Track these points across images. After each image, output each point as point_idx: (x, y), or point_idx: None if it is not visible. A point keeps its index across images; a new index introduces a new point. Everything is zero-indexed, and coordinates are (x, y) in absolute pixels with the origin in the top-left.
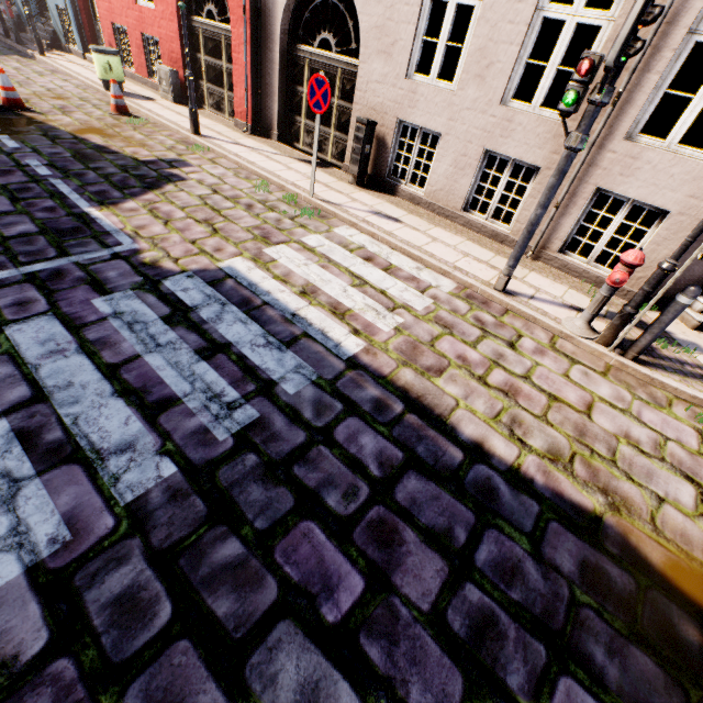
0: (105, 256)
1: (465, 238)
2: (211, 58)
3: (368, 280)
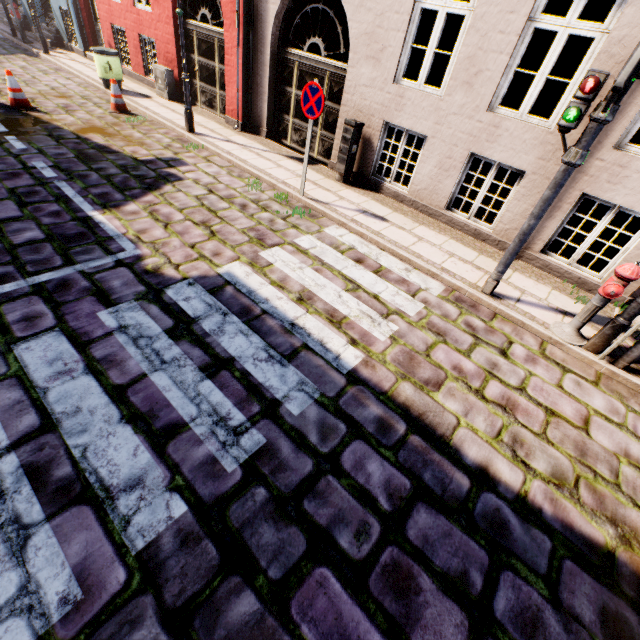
0: (109, 263)
1: (448, 237)
2: (204, 59)
3: (361, 284)
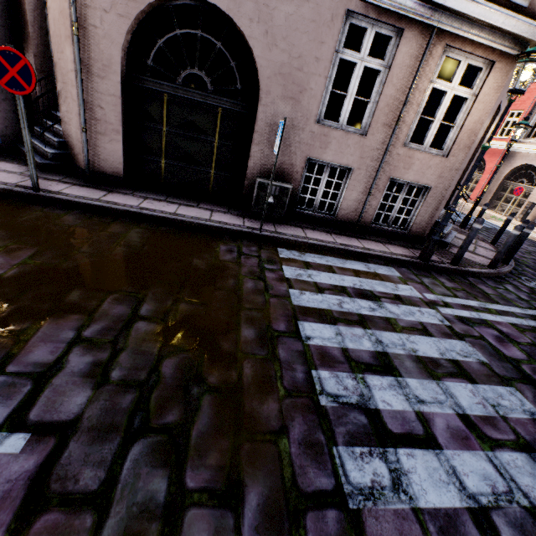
0: None
1: None
2: None
3: None
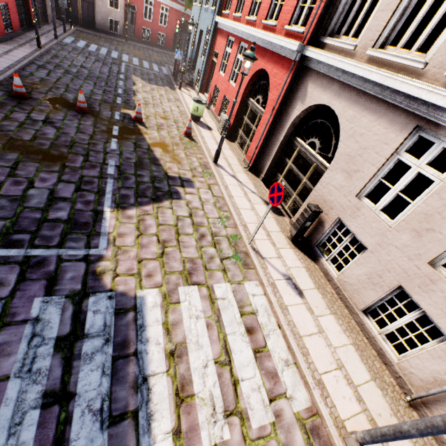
0: (80, 255)
1: (350, 341)
2: (249, 121)
3: (233, 359)
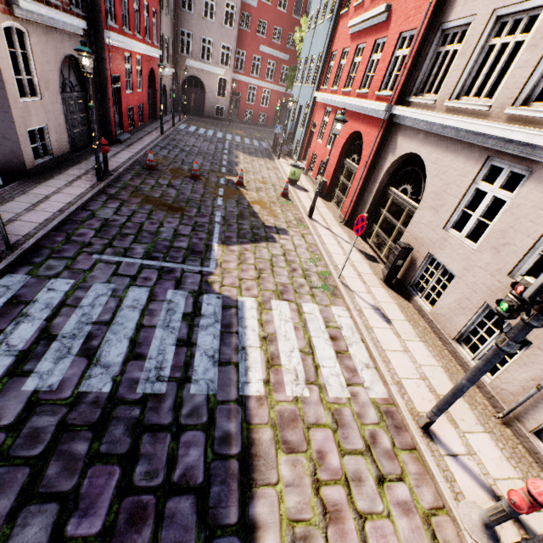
0: (196, 270)
1: (439, 364)
2: (345, 179)
3: (316, 352)
